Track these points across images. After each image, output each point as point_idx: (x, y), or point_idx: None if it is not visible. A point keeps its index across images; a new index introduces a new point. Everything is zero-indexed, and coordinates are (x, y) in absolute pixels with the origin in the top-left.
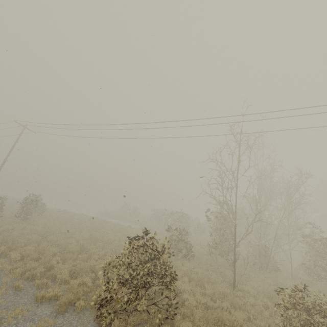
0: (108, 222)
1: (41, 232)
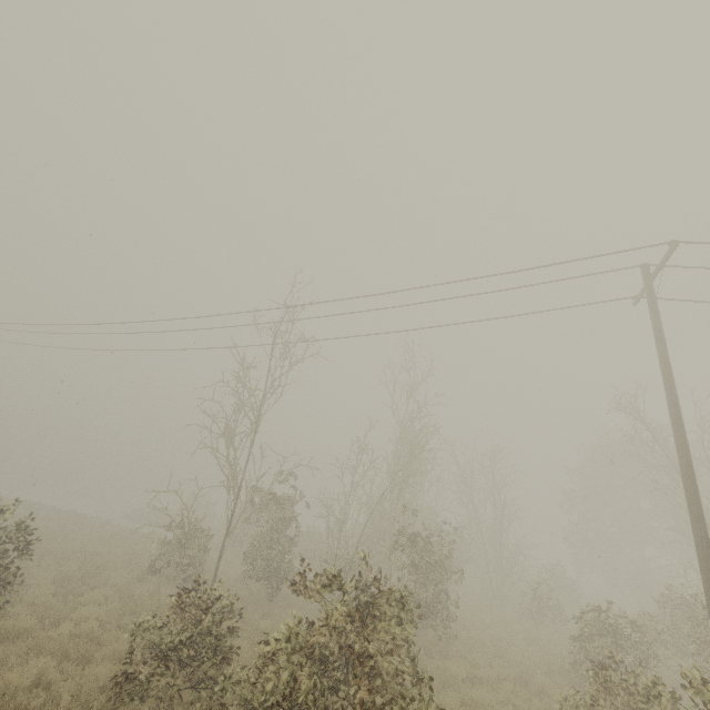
0: (109, 525)
1: None
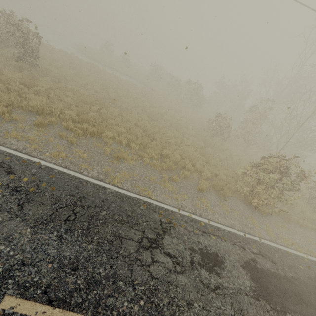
0: (120, 78)
1: (93, 99)
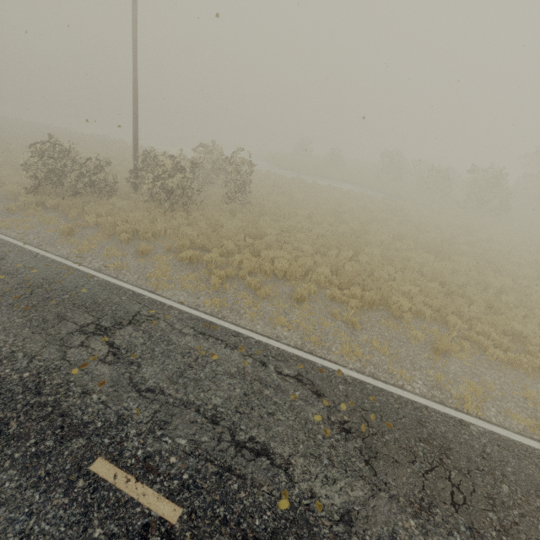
0: (344, 191)
1: (336, 239)
